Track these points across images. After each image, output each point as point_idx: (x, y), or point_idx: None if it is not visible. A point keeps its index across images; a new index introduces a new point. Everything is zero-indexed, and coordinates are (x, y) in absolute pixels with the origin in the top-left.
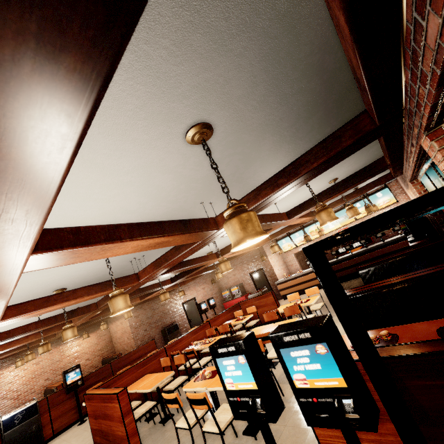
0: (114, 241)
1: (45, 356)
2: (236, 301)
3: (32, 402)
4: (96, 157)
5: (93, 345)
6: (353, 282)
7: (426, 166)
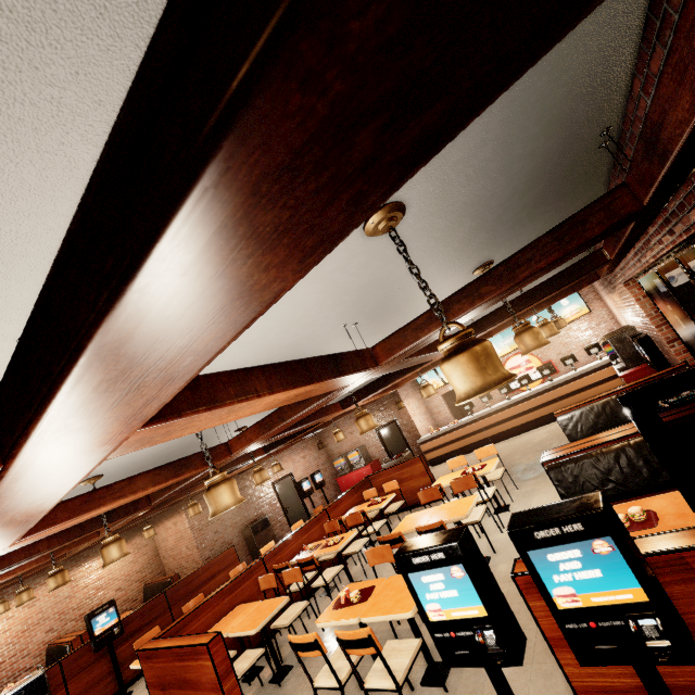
0: (248, 396)
1: (44, 591)
2: (357, 474)
3: (36, 673)
4: None
5: (127, 564)
6: (536, 434)
7: (663, 261)
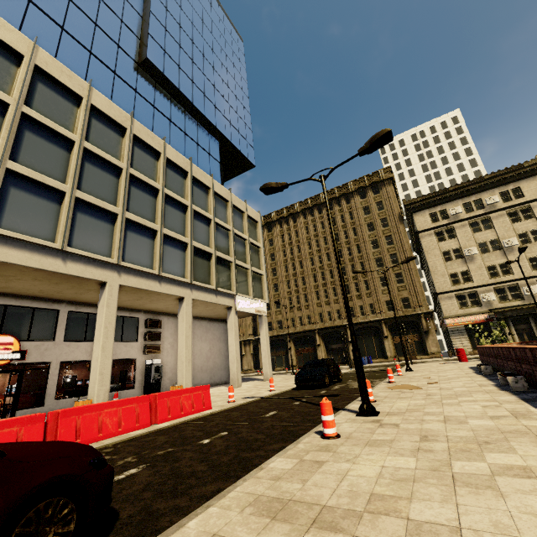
0: None
1: None
2: None
3: None
4: None
5: None
6: None
7: None
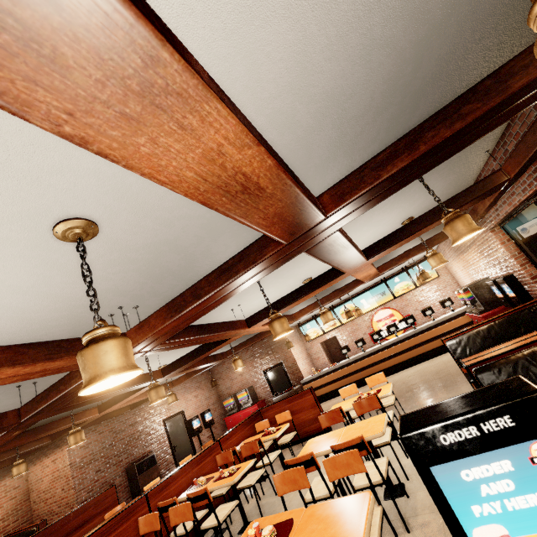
0: (186, 61)
1: None
2: (245, 413)
3: None
4: None
5: None
6: (405, 373)
7: None
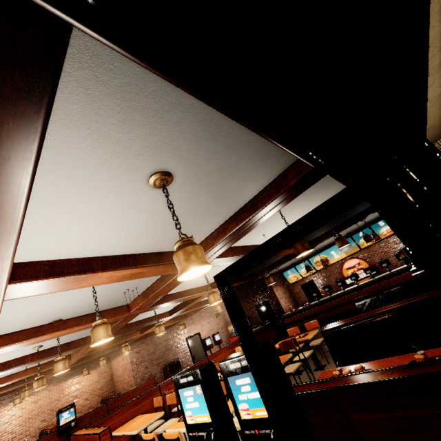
0: (86, 272)
1: (44, 394)
2: None
3: None
4: (71, 202)
5: (93, 383)
6: None
7: None
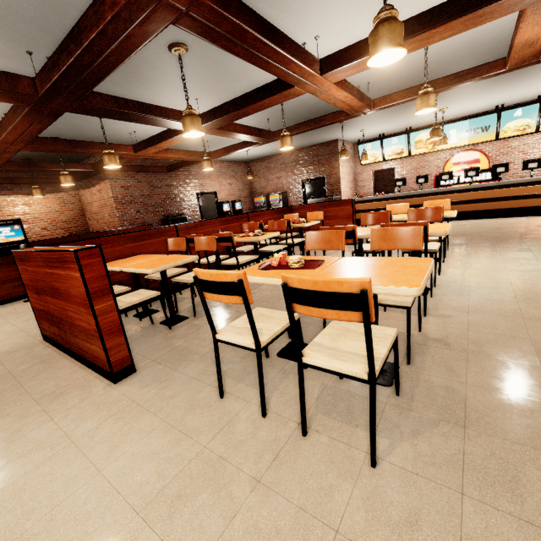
0: None
1: None
2: None
3: None
4: None
5: (52, 211)
6: (455, 223)
7: None
